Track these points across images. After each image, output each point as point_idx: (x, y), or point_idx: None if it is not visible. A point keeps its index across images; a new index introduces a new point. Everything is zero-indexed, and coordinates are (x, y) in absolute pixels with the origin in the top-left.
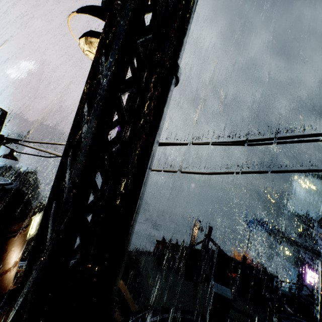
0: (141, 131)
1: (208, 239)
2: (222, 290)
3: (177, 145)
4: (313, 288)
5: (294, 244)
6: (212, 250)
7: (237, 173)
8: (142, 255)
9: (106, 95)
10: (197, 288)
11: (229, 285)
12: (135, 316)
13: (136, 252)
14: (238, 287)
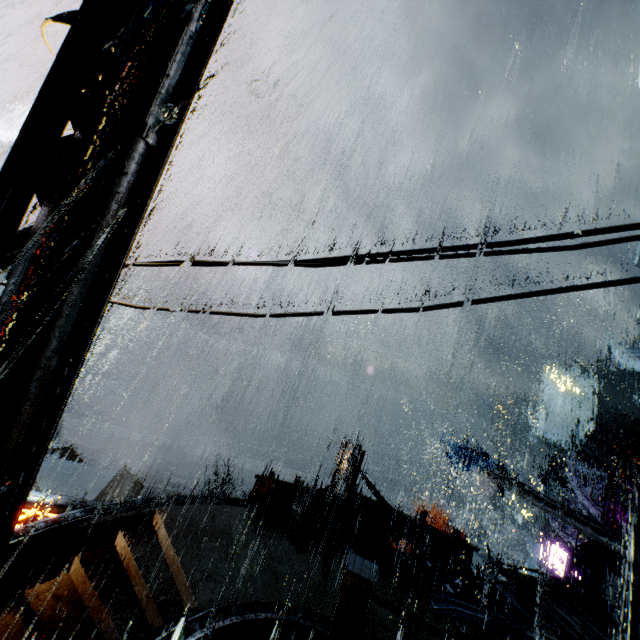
0: (61, 210)
1: (358, 475)
2: (362, 567)
3: (214, 263)
4: (555, 576)
5: (525, 493)
6: (364, 498)
7: (303, 315)
8: (225, 504)
9: (12, 151)
10: (325, 567)
11: (389, 564)
12: (188, 618)
13: (214, 498)
14: (406, 568)
